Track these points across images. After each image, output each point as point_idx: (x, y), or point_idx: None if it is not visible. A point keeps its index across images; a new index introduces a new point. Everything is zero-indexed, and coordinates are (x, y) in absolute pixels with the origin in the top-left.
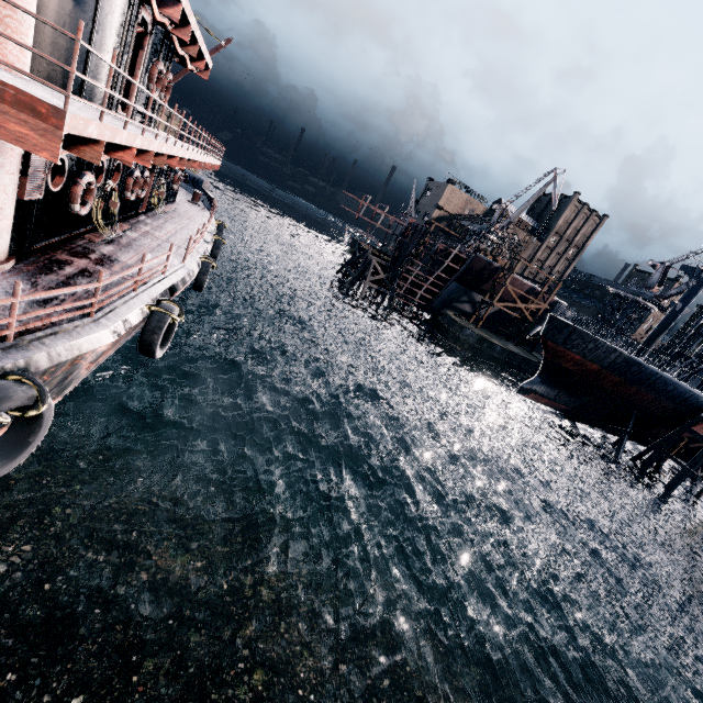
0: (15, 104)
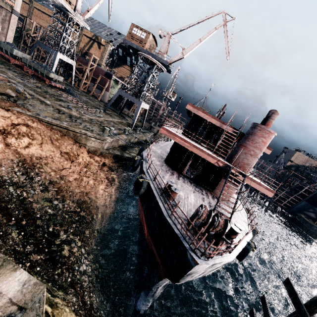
0: (269, 190)
